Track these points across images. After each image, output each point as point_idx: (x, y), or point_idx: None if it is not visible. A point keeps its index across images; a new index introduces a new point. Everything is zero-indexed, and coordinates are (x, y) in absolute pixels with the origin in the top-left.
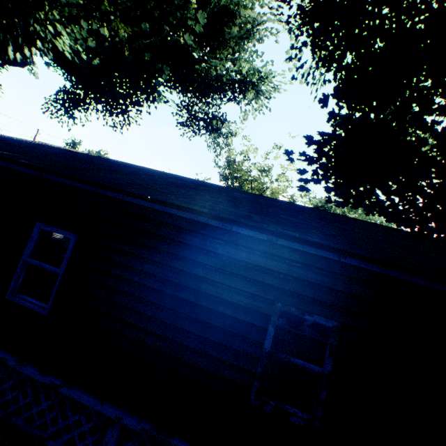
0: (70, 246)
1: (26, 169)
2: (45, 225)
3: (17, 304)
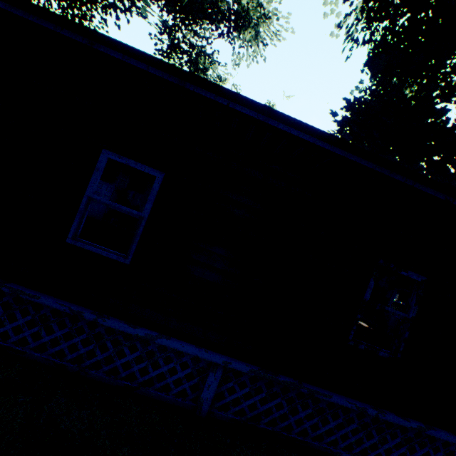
0: (154, 185)
1: (156, 70)
2: (117, 155)
3: (84, 250)
